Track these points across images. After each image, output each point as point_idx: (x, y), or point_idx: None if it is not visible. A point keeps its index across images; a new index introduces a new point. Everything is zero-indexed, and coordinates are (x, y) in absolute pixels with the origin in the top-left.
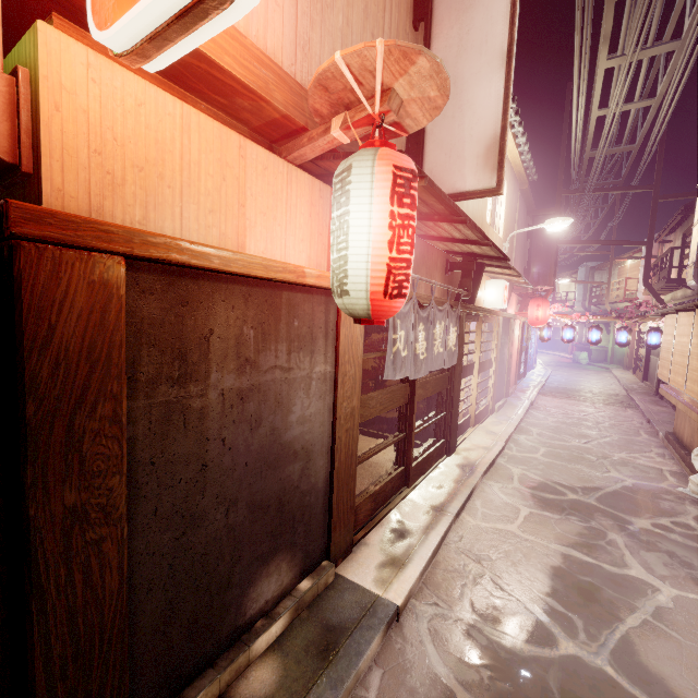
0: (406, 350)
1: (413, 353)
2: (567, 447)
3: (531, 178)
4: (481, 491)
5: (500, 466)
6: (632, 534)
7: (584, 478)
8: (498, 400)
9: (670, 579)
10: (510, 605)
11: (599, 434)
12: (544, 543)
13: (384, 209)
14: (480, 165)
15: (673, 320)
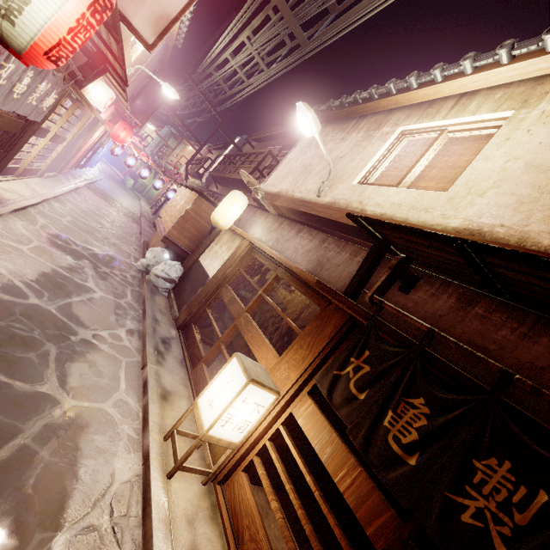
0: (6, 81)
1: (10, 88)
2: (87, 224)
3: (178, 44)
4: (5, 220)
5: (29, 213)
6: (98, 272)
7: (88, 242)
8: (51, 171)
9: (104, 290)
10: (4, 280)
11: (111, 227)
12: (44, 261)
13: (81, 7)
14: (151, 20)
15: (183, 190)
